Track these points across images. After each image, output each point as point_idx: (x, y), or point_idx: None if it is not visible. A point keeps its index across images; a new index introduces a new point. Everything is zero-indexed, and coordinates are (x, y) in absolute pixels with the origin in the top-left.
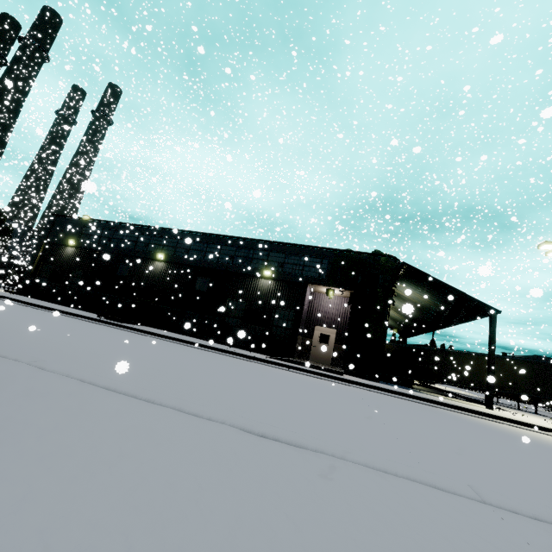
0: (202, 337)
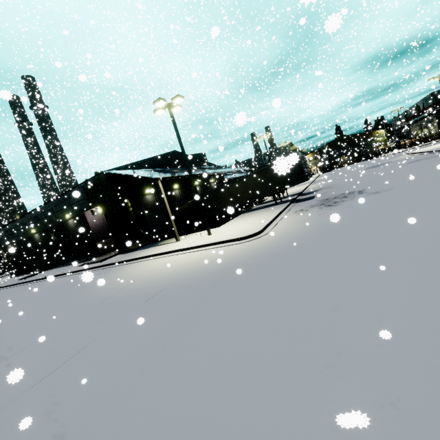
0: (70, 264)
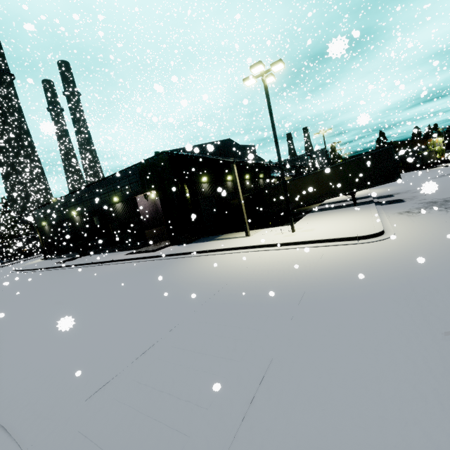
0: (111, 251)
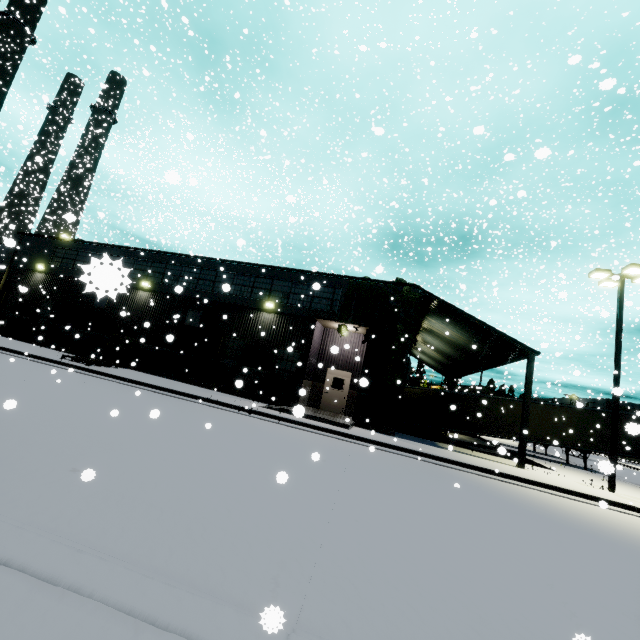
0: (192, 382)
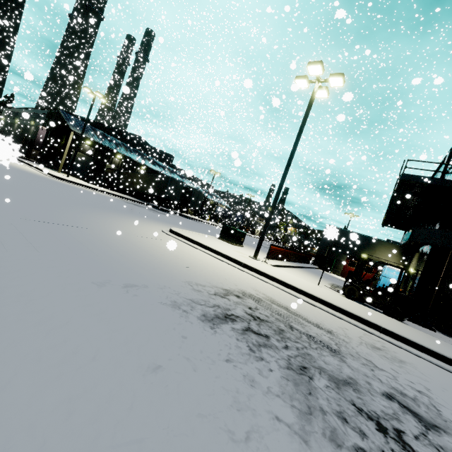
0: None
